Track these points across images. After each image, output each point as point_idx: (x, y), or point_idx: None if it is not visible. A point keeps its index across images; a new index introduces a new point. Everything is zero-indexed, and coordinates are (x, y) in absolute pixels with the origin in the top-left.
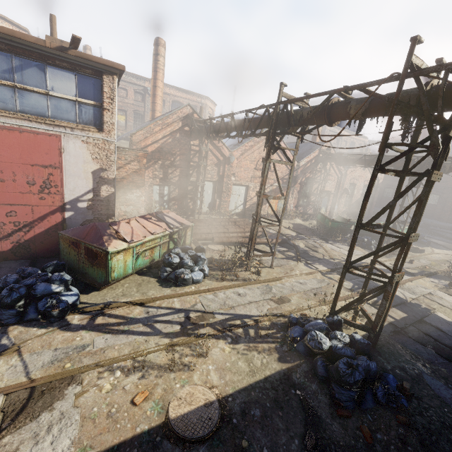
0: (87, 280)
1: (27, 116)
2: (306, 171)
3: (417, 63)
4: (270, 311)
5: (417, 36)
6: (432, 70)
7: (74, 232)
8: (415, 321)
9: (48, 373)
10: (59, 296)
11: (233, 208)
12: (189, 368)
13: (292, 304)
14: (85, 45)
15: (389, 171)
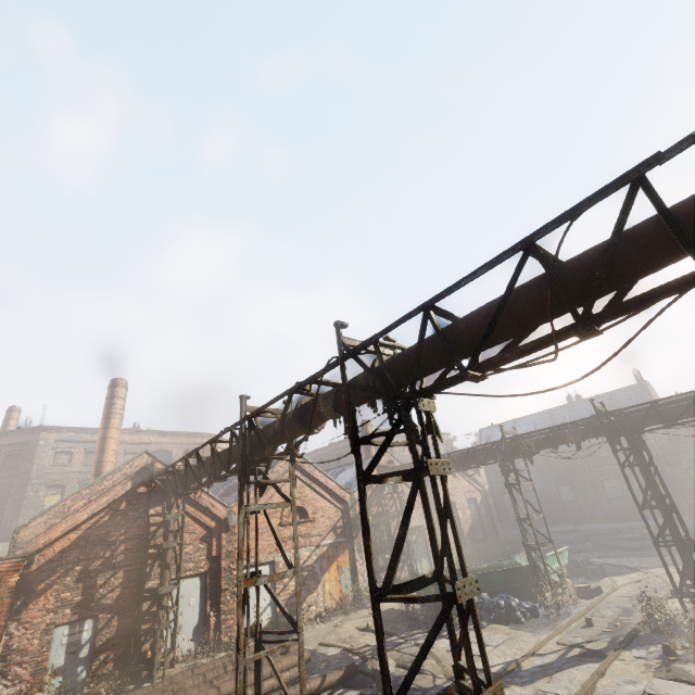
0: None
1: None
2: (369, 503)
3: (355, 344)
4: None
5: (337, 321)
6: (362, 347)
7: None
8: None
9: None
10: None
11: (251, 621)
12: None
13: None
14: (11, 407)
15: (378, 477)
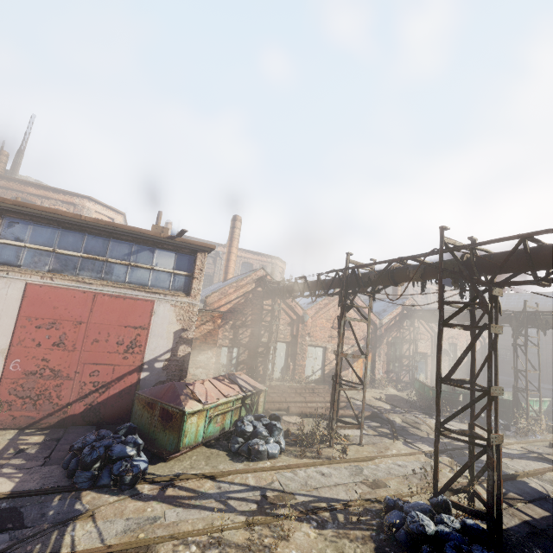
0: (155, 448)
1: (132, 286)
2: (391, 329)
3: (450, 242)
4: (362, 496)
5: (443, 226)
6: (460, 248)
7: (152, 391)
8: None
9: (123, 542)
10: (132, 460)
11: (309, 374)
12: (270, 549)
13: (390, 488)
14: (167, 220)
15: (452, 325)
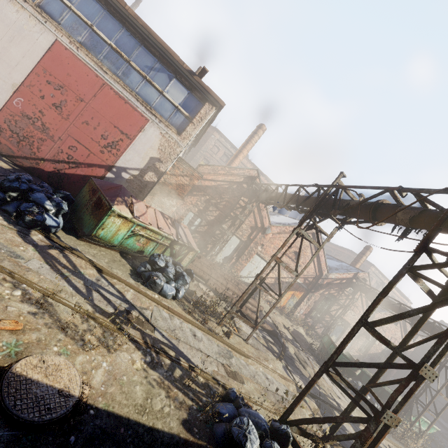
0: (77, 225)
1: (138, 97)
2: (332, 286)
3: None
4: (213, 373)
5: None
6: None
7: (102, 182)
8: None
9: None
10: (44, 212)
11: (244, 275)
12: (84, 345)
13: (244, 387)
14: None
15: (421, 276)
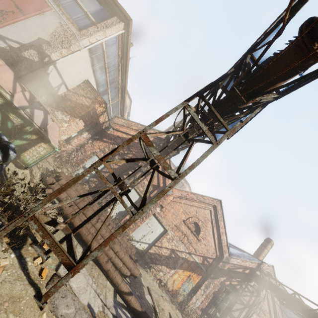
0: None
1: None
2: (234, 275)
3: None
4: None
5: None
6: None
7: None
8: None
9: None
10: None
11: (137, 238)
12: None
13: None
14: None
15: None
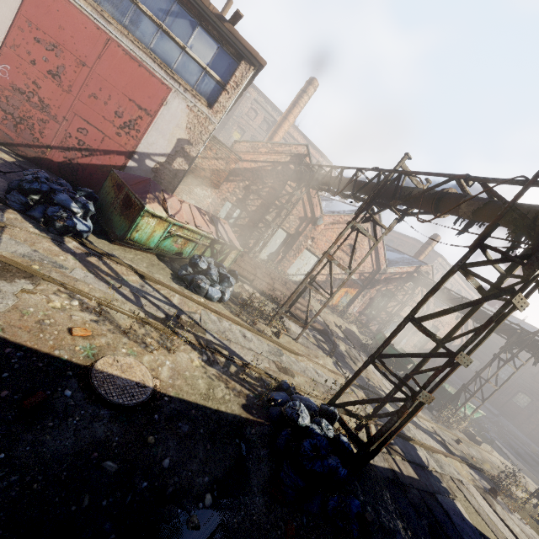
0: (107, 227)
1: (154, 57)
2: (391, 281)
3: None
4: (265, 369)
5: None
6: None
7: (126, 175)
8: (424, 490)
9: (13, 259)
10: (72, 216)
11: (292, 273)
12: (146, 347)
13: (295, 380)
14: None
15: (471, 273)
